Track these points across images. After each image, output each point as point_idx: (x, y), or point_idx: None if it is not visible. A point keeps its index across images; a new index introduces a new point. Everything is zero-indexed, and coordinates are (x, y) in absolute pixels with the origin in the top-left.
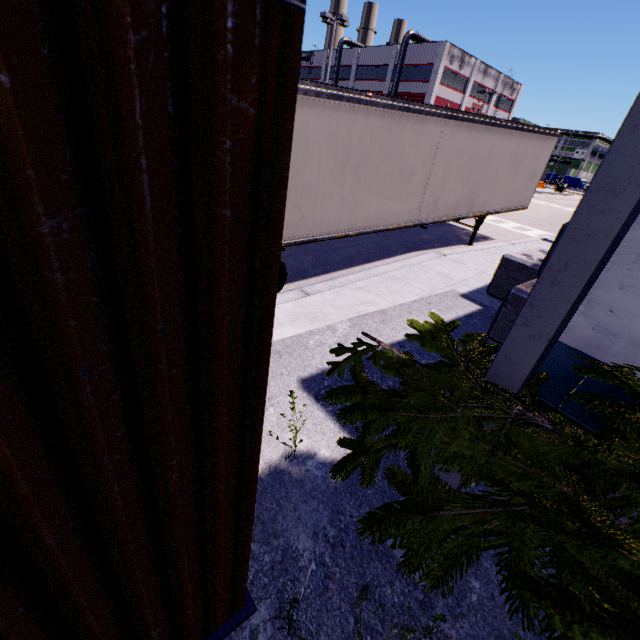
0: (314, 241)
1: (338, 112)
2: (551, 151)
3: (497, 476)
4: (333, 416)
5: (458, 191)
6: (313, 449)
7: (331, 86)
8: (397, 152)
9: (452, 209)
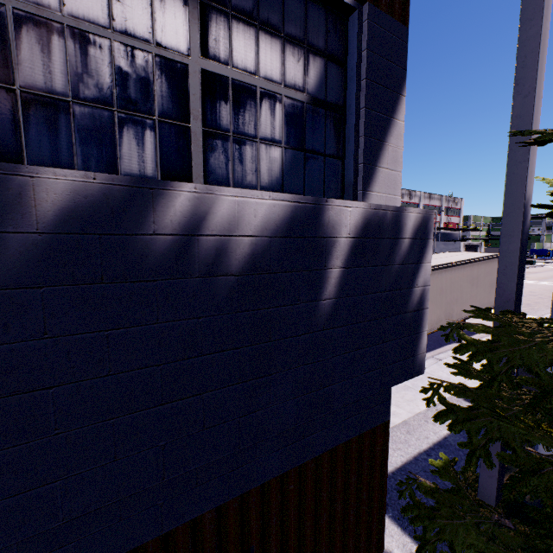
0: None
1: None
2: None
3: None
4: (394, 520)
5: (436, 311)
6: (388, 549)
7: None
8: None
9: (435, 323)
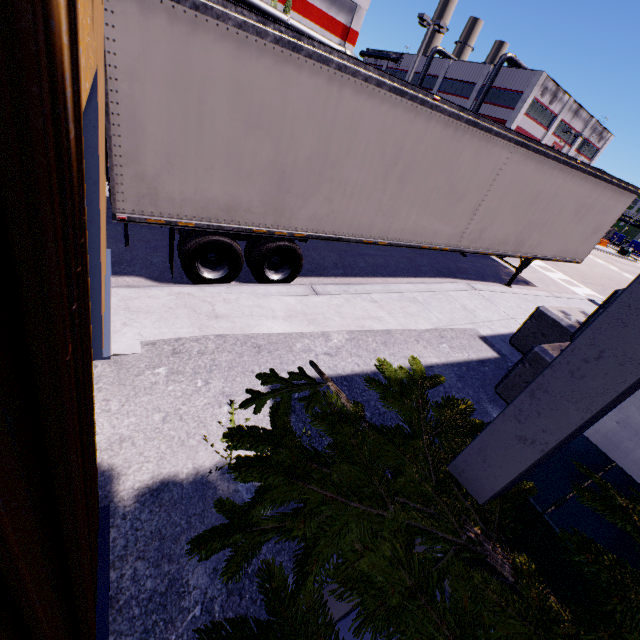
0: (339, 240)
1: (397, 109)
2: (625, 208)
3: (406, 636)
4: None
5: (509, 226)
6: None
7: (396, 78)
8: (452, 168)
9: (498, 243)
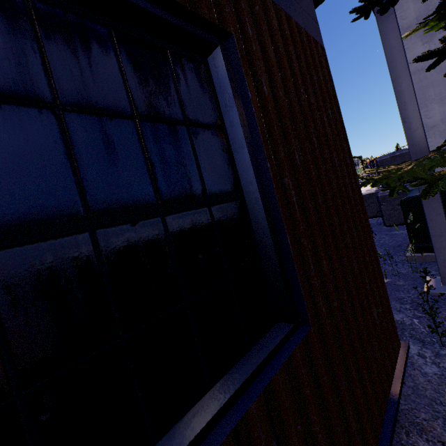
0: None
1: None
2: None
3: None
4: None
5: None
6: None
7: None
8: None
9: None
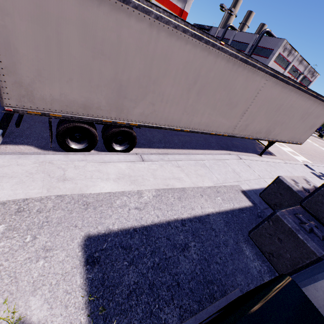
0: (159, 128)
1: (196, 48)
2: None
3: None
4: (88, 286)
5: (263, 123)
6: None
7: (196, 28)
8: (231, 87)
9: (256, 132)
